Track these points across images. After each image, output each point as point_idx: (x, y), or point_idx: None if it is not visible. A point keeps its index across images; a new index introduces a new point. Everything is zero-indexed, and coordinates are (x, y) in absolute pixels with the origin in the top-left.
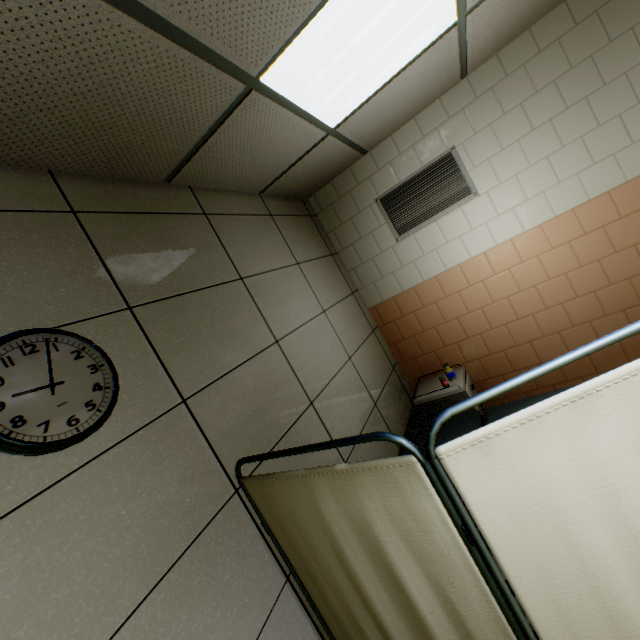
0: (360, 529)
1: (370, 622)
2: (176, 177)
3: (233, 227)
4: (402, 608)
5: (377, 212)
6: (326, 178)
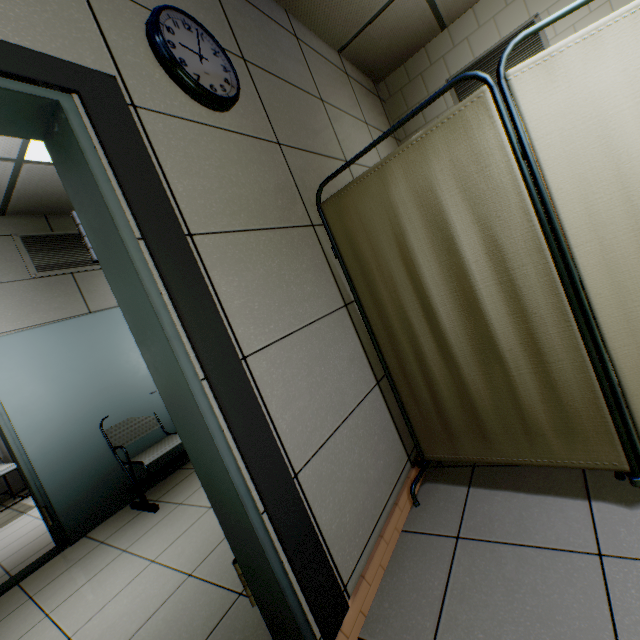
0: (423, 201)
1: (417, 309)
2: None
3: (317, 62)
4: (449, 274)
5: (446, 94)
6: (400, 55)
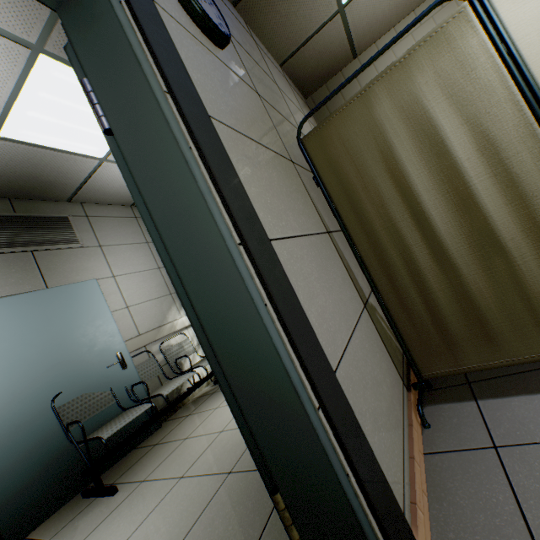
0: (409, 114)
1: (406, 219)
2: (240, 3)
3: (269, 62)
4: (439, 178)
5: None
6: (324, 76)
